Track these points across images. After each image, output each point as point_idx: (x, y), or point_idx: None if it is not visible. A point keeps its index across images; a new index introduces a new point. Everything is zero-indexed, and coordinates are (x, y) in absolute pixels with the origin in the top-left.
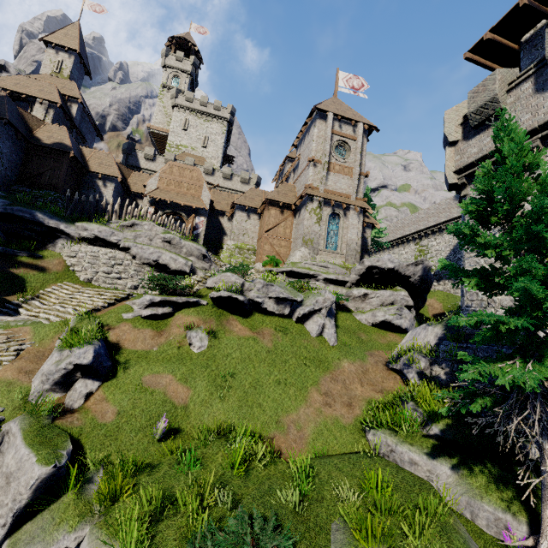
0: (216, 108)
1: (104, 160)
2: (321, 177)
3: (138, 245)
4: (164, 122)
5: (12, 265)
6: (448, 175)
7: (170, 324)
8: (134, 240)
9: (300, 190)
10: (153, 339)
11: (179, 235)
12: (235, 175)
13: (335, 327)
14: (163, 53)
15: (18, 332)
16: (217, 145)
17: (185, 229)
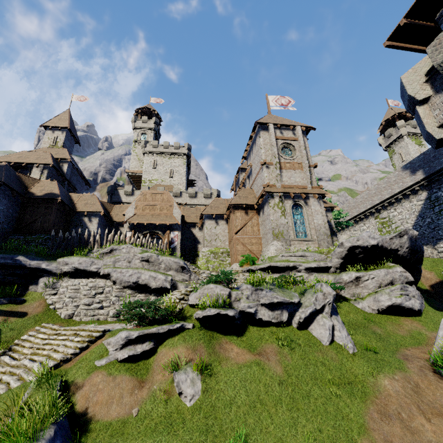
0: (176, 148)
1: (89, 200)
2: (276, 175)
3: (117, 269)
4: (138, 166)
5: None
6: (432, 132)
7: (153, 366)
8: (113, 265)
9: (259, 191)
10: (132, 394)
11: (156, 251)
12: (199, 192)
13: (344, 326)
14: (132, 120)
15: None
16: (181, 173)
17: (162, 245)
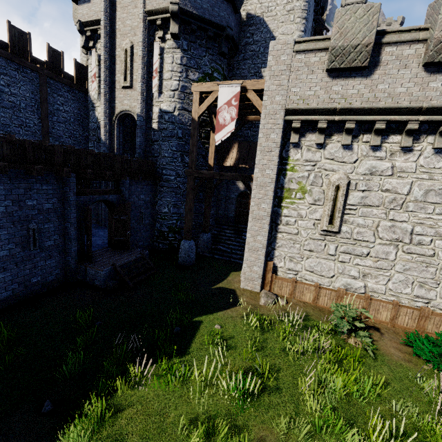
0: (387, 24)
1: None
2: None
3: None
4: None
5: None
6: None
7: None
8: None
9: None
10: None
11: None
12: None
13: None
14: None
15: None
16: None
17: None
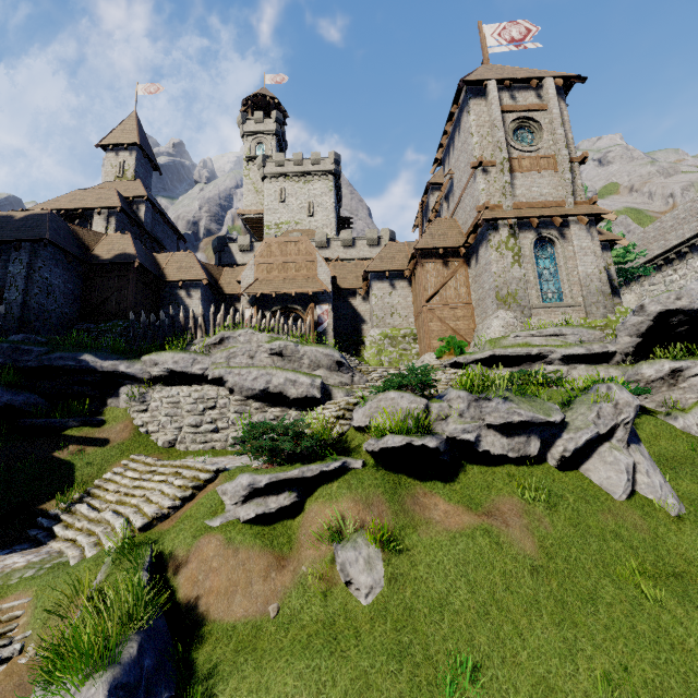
0: (314, 162)
1: (184, 262)
2: (502, 186)
3: (233, 370)
4: (257, 201)
5: (57, 444)
6: None
7: (298, 532)
8: (226, 363)
9: (468, 220)
10: (267, 579)
11: (294, 338)
12: (358, 238)
13: (654, 464)
14: (239, 121)
15: (7, 609)
16: (326, 208)
17: (302, 327)
